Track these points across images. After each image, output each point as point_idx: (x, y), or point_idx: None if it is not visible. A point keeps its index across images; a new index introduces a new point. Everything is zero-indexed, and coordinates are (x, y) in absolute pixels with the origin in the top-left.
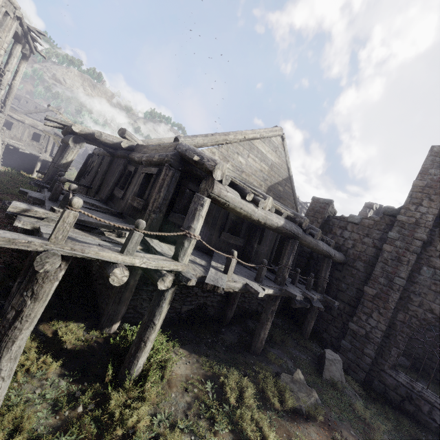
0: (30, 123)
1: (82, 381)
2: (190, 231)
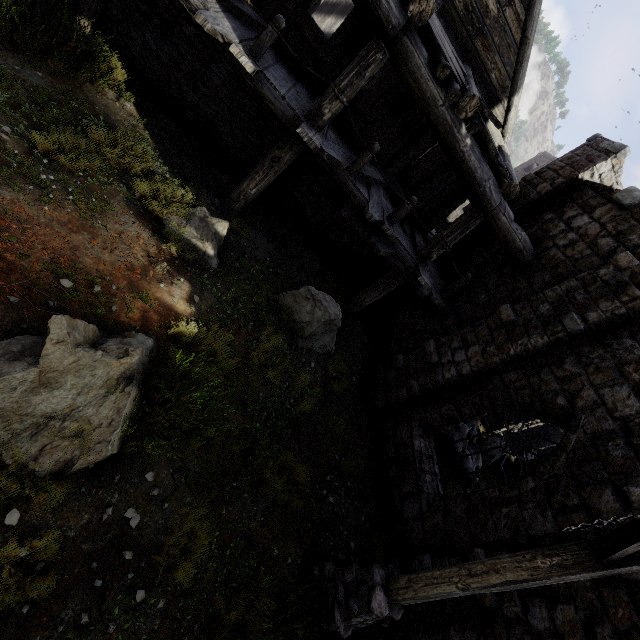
0: None
1: None
2: None
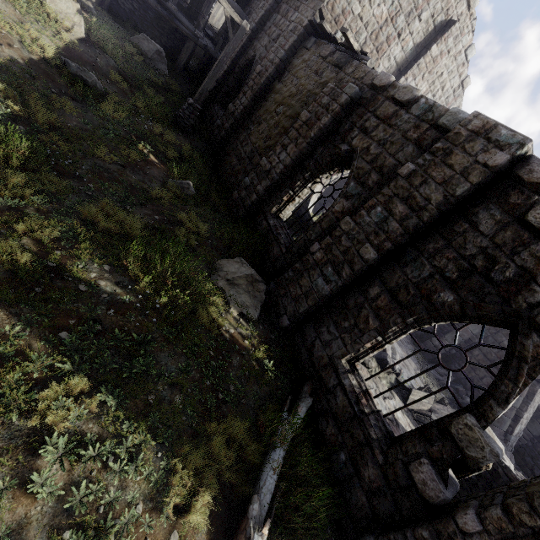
0: None
1: None
2: None
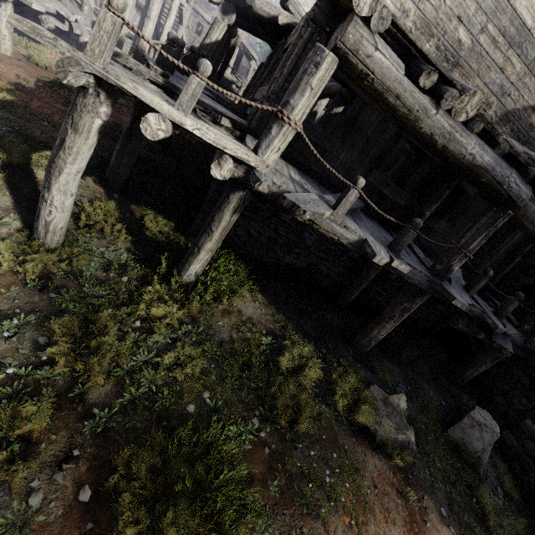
0: None
1: (142, 264)
2: (285, 109)
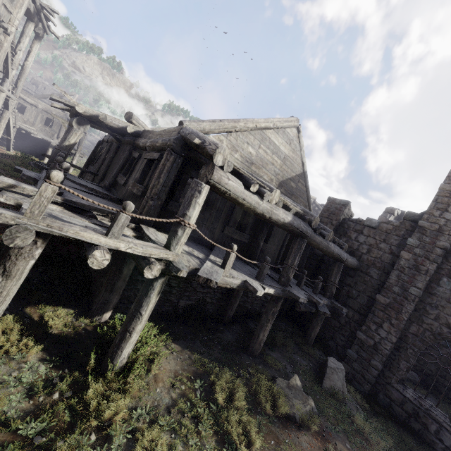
0: (43, 108)
1: (63, 368)
2: (184, 219)
